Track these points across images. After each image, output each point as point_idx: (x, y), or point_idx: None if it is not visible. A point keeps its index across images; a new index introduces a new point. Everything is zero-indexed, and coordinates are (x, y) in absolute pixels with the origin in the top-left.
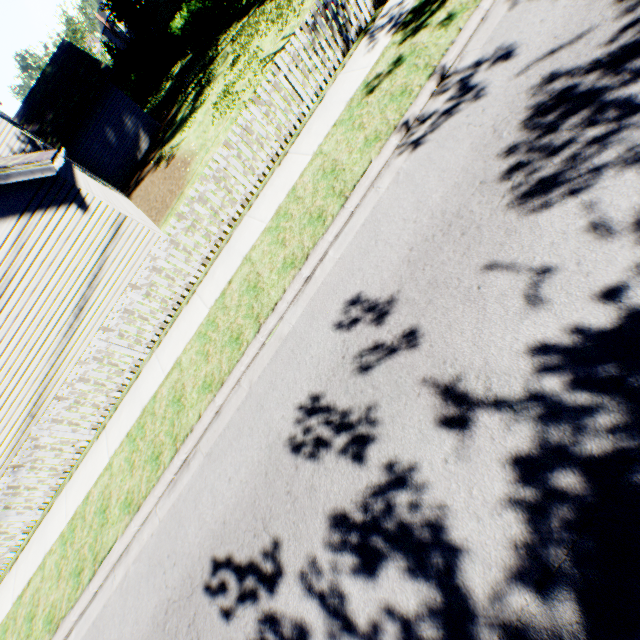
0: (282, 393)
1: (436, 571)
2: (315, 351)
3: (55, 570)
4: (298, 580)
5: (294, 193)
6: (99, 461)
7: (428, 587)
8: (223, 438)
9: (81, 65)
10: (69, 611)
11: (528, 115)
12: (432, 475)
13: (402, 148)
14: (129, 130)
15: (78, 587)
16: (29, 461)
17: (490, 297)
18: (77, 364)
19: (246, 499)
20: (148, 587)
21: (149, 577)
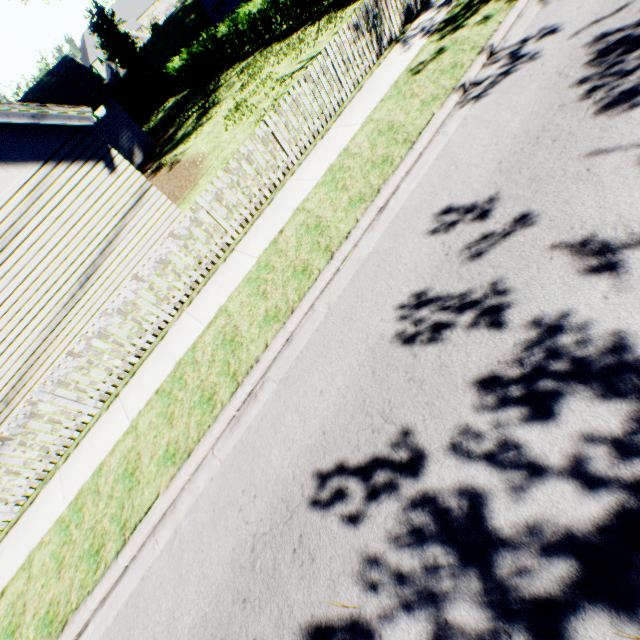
0: (375, 301)
1: (632, 387)
2: (408, 259)
3: (51, 563)
4: (449, 452)
5: (347, 152)
6: (113, 429)
7: (628, 403)
8: (302, 360)
9: (82, 79)
10: (84, 599)
11: (590, 59)
12: (593, 313)
13: (463, 103)
14: (124, 144)
15: (97, 567)
16: (19, 433)
17: (603, 173)
18: (71, 342)
19: (350, 403)
20: (216, 533)
21: (215, 523)
